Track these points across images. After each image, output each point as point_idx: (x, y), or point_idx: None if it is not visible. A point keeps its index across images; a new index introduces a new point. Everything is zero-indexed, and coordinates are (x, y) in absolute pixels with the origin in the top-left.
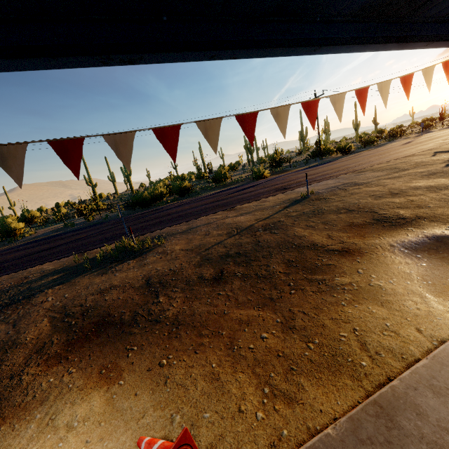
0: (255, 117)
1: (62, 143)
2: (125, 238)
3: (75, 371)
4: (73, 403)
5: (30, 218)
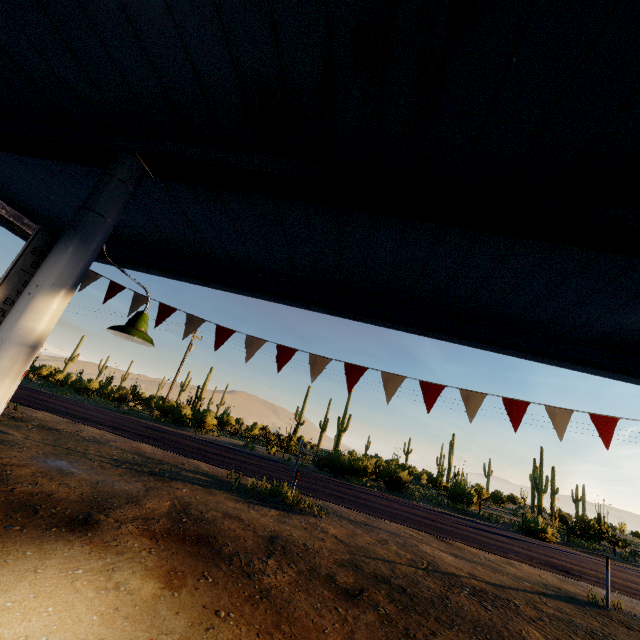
0: (440, 389)
1: (285, 349)
2: (287, 486)
3: (155, 553)
4: (134, 572)
5: (225, 422)
